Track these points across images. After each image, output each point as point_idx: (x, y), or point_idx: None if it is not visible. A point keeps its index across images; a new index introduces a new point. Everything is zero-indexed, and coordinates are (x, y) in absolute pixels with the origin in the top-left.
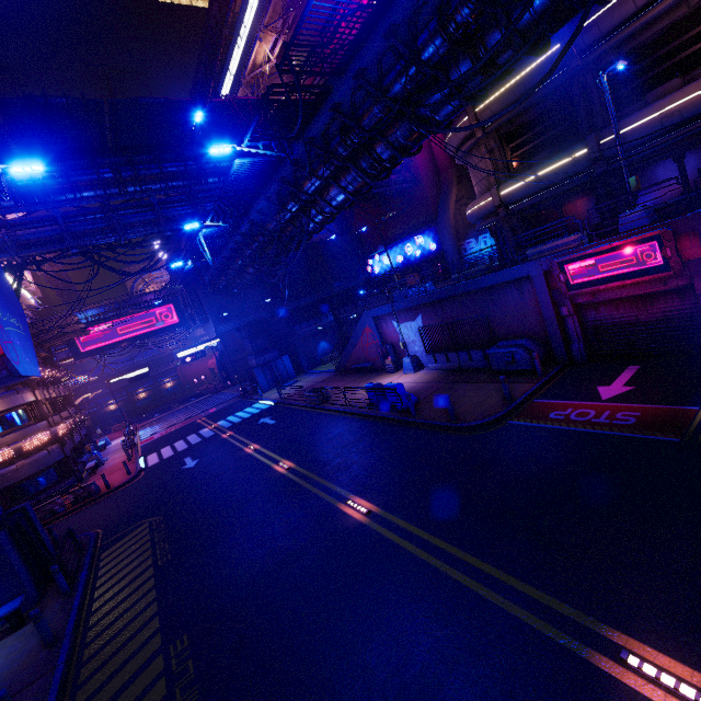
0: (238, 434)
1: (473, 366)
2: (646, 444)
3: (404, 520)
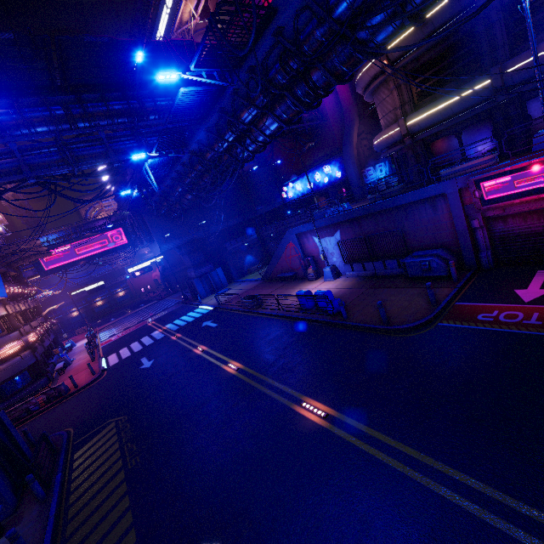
0: (185, 336)
1: (388, 273)
2: None
3: (365, 425)
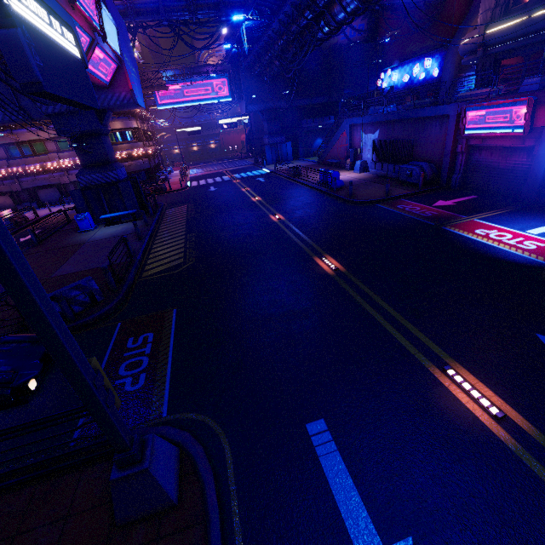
0: (242, 182)
1: (394, 176)
2: (419, 223)
3: (291, 224)
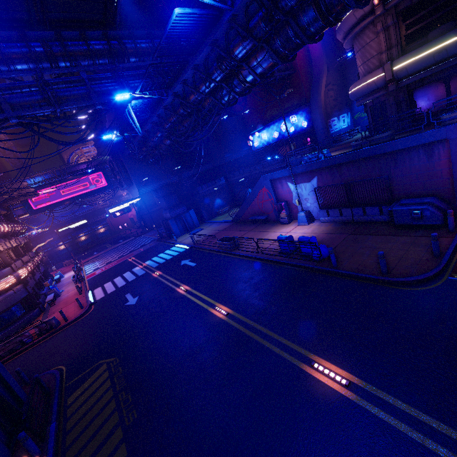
0: (166, 274)
1: (367, 220)
2: None
3: (405, 403)
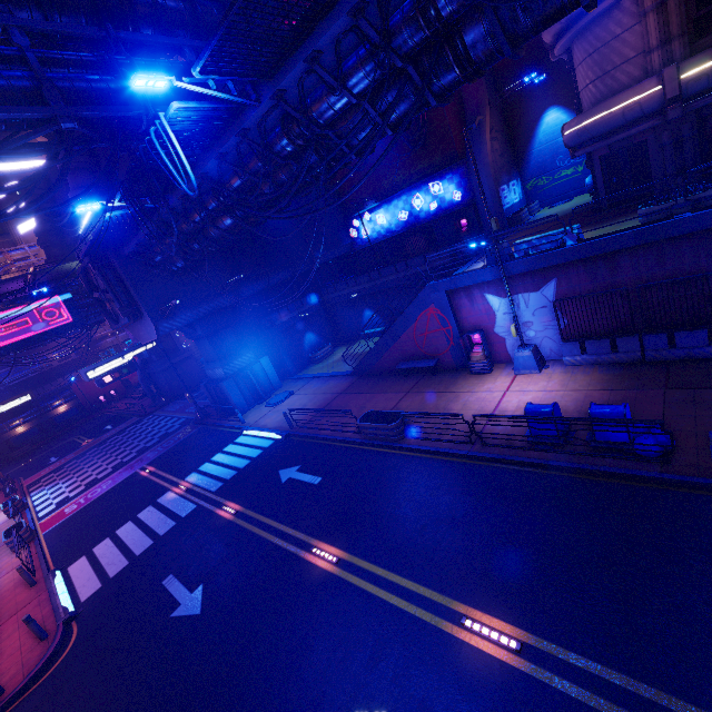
0: (254, 510)
1: (677, 356)
2: None
3: None
